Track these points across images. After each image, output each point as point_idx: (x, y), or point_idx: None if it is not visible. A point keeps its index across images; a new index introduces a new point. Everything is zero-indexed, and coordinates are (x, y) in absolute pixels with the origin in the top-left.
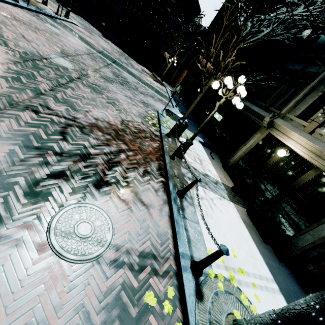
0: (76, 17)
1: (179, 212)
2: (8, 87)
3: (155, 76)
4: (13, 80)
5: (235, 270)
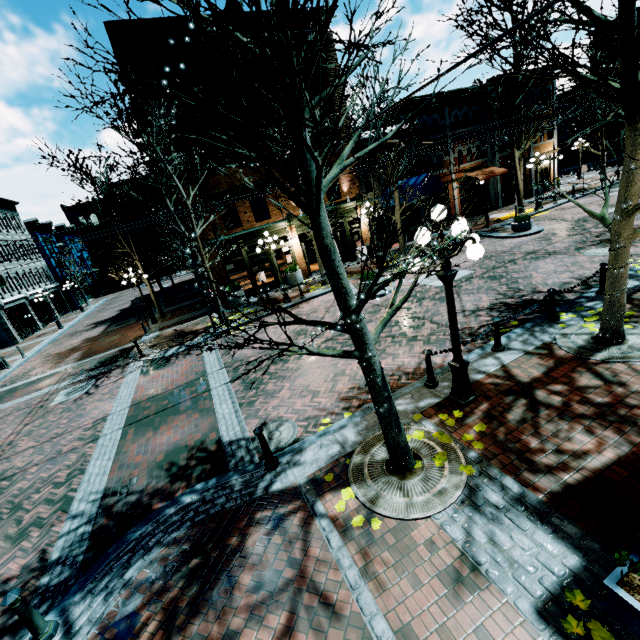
0: None
1: None
2: (568, 232)
3: None
4: (570, 230)
5: None
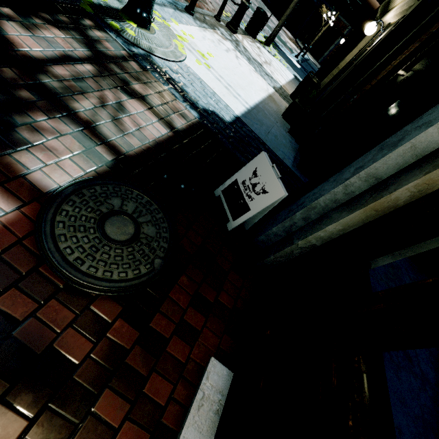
0: None
1: (171, 3)
2: None
3: (297, 41)
4: None
5: (196, 51)
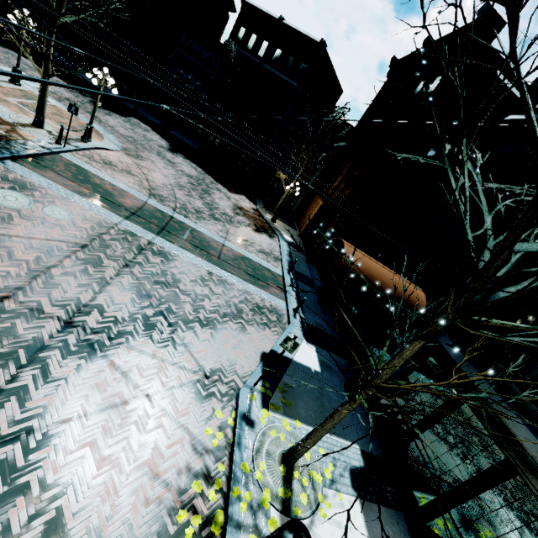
0: (123, 123)
1: None
2: None
3: (260, 213)
4: None
5: None
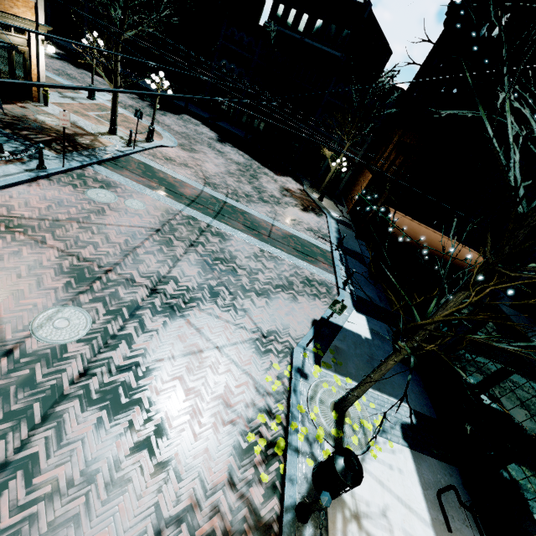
0: (177, 121)
1: None
2: None
3: (307, 193)
4: None
5: None
